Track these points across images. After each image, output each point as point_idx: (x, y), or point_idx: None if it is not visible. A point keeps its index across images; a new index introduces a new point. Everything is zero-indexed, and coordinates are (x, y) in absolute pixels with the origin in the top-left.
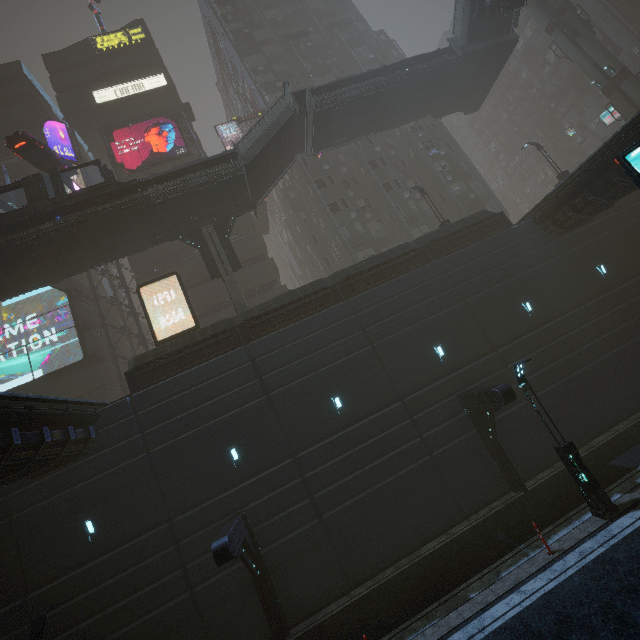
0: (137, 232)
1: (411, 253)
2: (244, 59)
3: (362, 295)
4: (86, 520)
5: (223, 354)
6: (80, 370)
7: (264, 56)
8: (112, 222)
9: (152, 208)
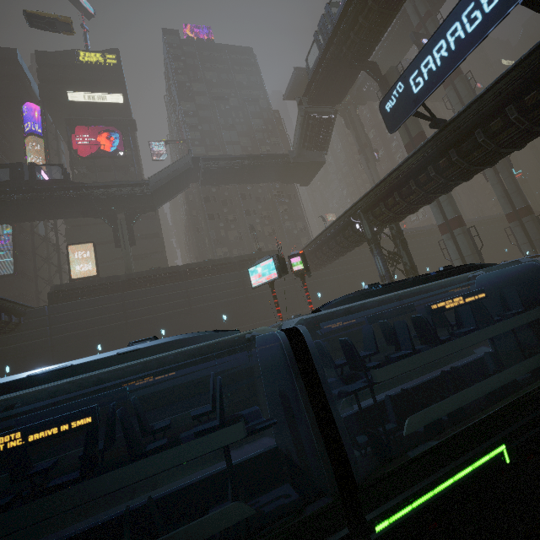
0: (75, 209)
1: (229, 264)
2: (181, 103)
3: (194, 280)
4: (6, 365)
5: (108, 294)
6: (9, 280)
7: (195, 105)
8: (61, 202)
9: (89, 200)
